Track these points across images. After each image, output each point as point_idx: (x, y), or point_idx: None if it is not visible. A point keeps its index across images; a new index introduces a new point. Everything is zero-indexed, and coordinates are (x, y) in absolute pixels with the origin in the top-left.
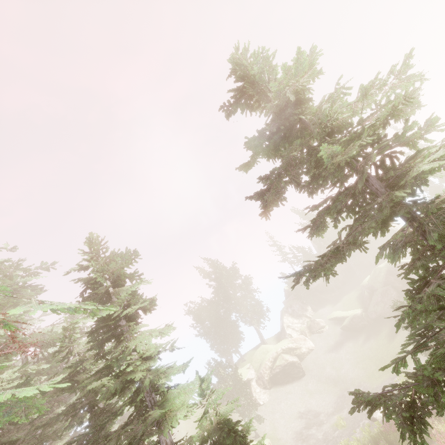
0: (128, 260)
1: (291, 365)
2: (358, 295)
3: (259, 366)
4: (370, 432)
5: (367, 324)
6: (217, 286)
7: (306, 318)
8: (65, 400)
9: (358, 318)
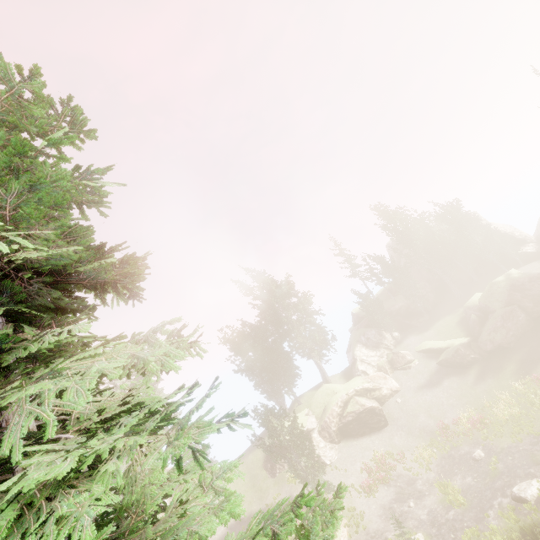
0: (6, 76)
1: (369, 412)
2: (459, 320)
3: (323, 412)
4: (519, 520)
5: (479, 358)
6: (264, 307)
7: (386, 349)
8: None
9: (465, 350)
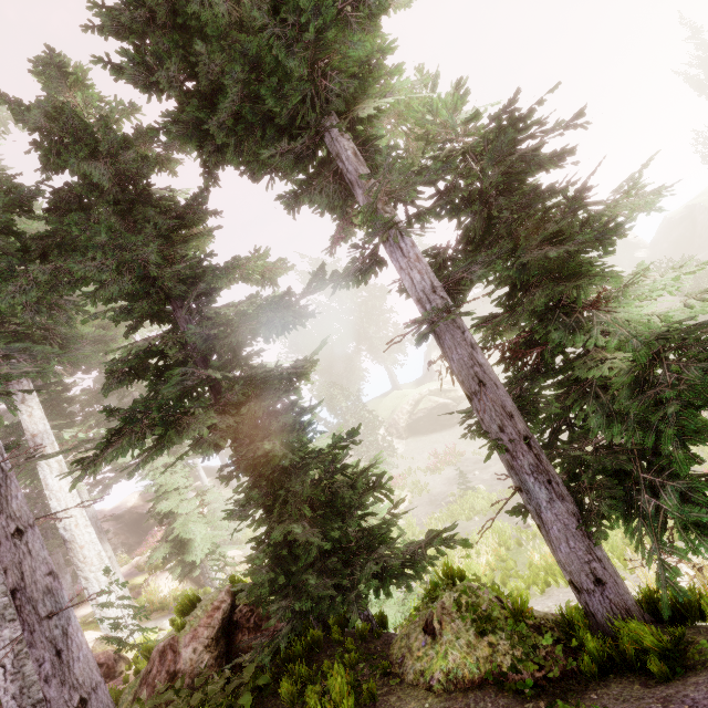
0: None
1: (443, 408)
2: None
3: (391, 413)
4: None
5: None
6: (329, 301)
7: None
8: (73, 351)
9: None
